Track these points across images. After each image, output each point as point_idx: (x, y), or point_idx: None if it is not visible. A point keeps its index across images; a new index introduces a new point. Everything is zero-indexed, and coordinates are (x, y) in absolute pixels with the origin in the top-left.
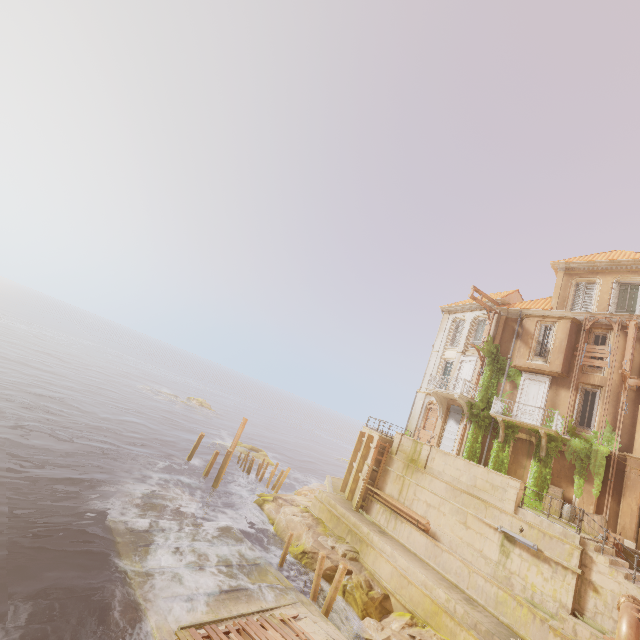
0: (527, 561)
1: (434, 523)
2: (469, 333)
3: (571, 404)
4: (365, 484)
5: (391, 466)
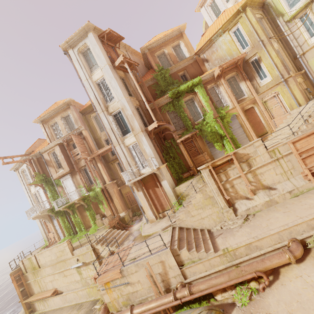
0: (86, 269)
1: (58, 286)
2: (31, 175)
3: (82, 179)
4: (22, 302)
5: (29, 280)
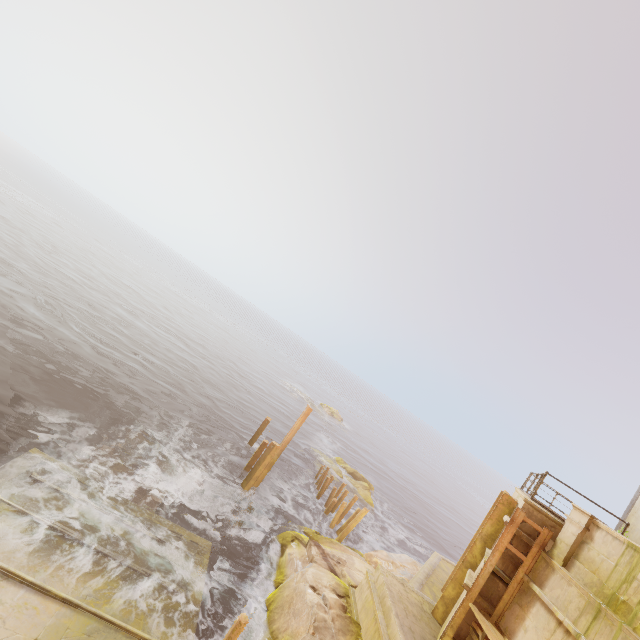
0: None
1: None
2: None
3: None
4: (467, 600)
5: (545, 588)
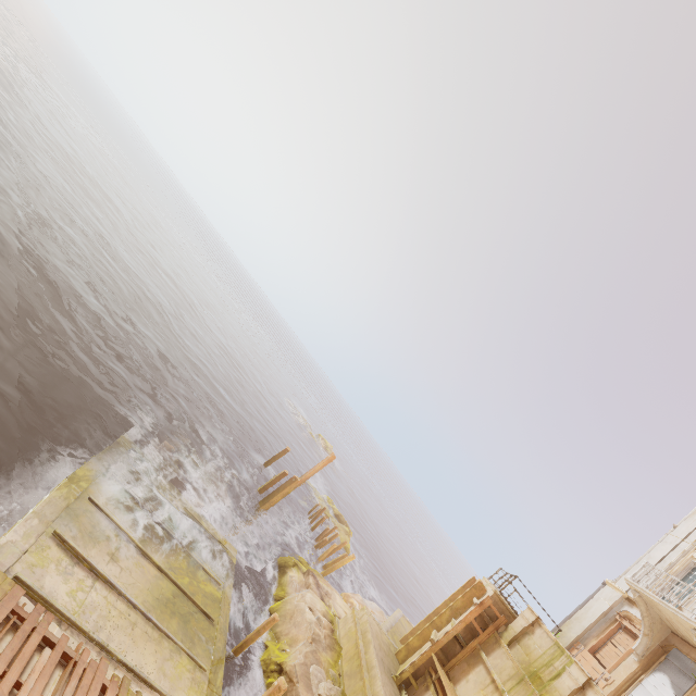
0: None
1: None
2: None
3: None
4: (431, 650)
5: (490, 656)
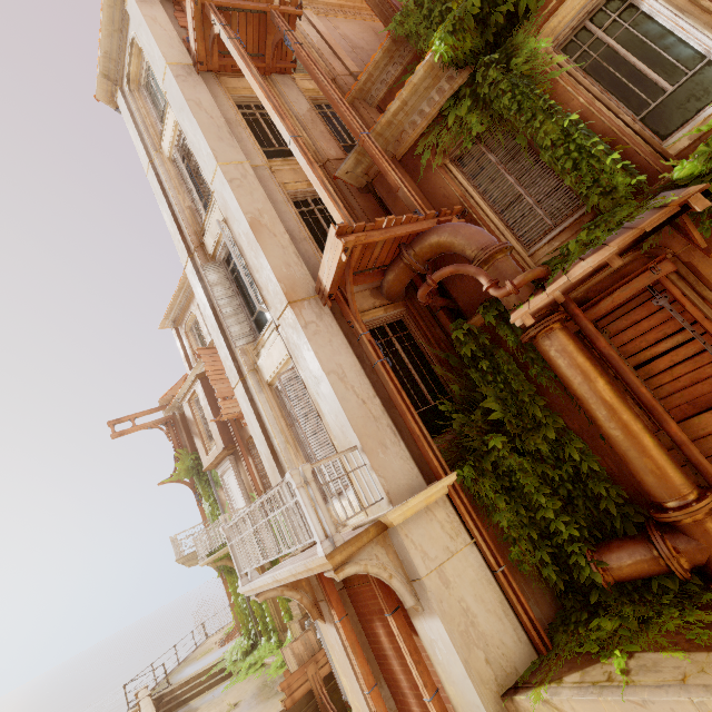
0: None
1: None
2: None
3: (251, 477)
4: None
5: None
